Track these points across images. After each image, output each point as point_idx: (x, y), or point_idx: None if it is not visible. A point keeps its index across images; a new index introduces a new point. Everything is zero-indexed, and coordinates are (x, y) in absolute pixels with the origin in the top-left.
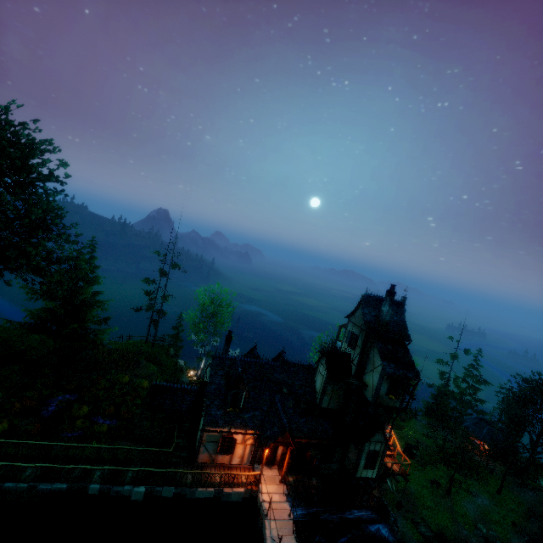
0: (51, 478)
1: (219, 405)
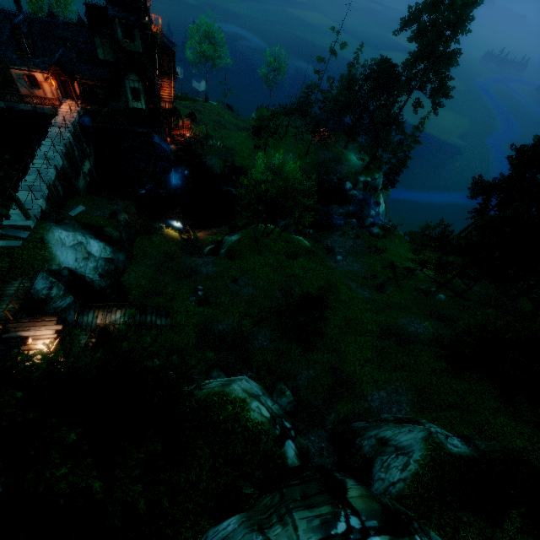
0: None
1: (13, 51)
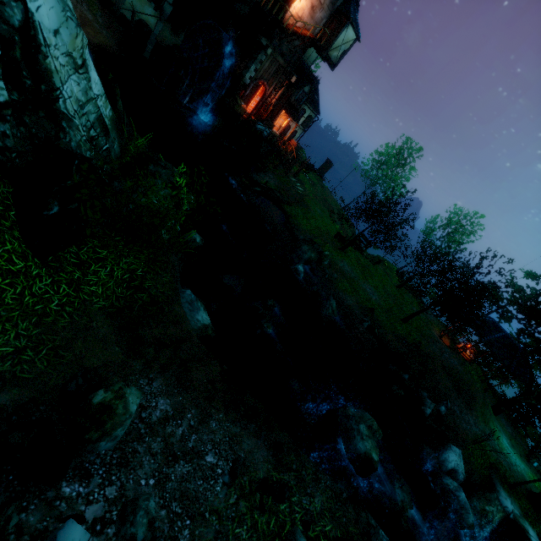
0: None
1: None
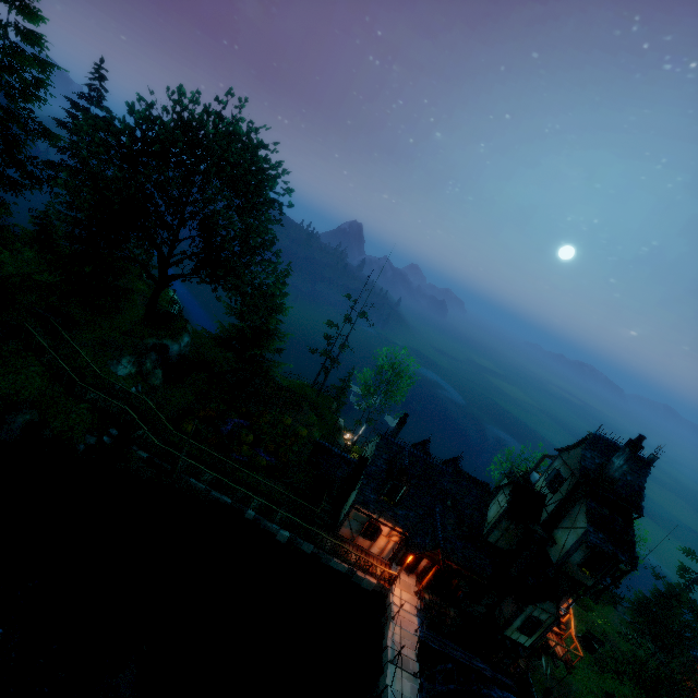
0: (221, 489)
1: (374, 488)
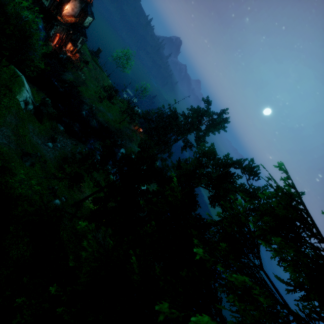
0: None
1: None
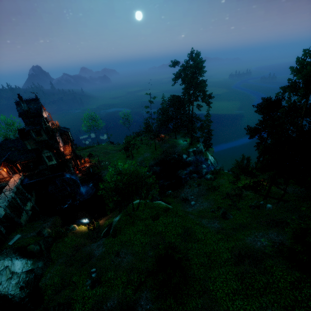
0: None
1: None
